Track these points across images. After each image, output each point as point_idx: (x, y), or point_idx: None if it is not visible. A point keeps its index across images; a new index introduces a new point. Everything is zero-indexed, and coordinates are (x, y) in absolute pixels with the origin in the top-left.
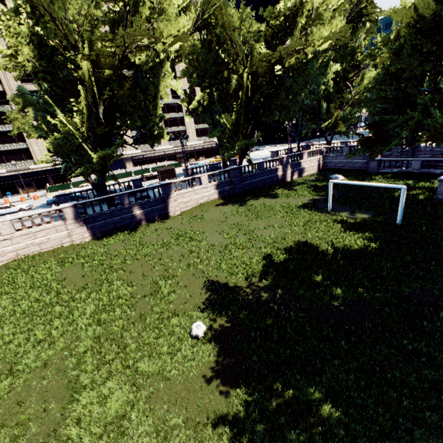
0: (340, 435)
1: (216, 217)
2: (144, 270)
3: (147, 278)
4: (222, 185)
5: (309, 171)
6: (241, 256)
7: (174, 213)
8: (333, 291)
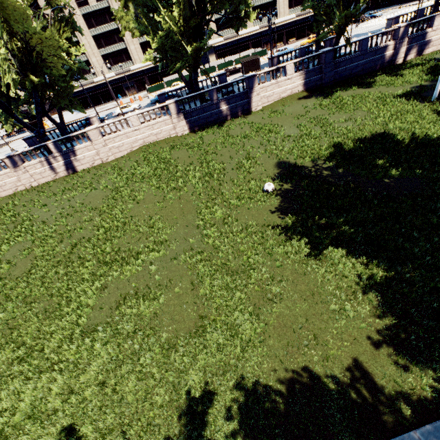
0: (347, 237)
1: (296, 112)
2: (231, 155)
3: (233, 159)
4: (309, 74)
5: (437, 45)
6: (313, 145)
7: (256, 109)
8: (388, 172)
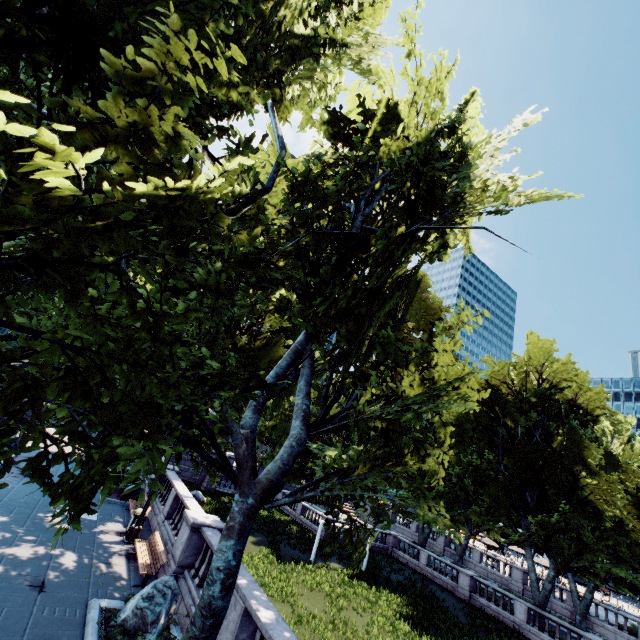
0: None
1: None
2: None
3: None
4: None
5: None
6: None
7: None
8: None
